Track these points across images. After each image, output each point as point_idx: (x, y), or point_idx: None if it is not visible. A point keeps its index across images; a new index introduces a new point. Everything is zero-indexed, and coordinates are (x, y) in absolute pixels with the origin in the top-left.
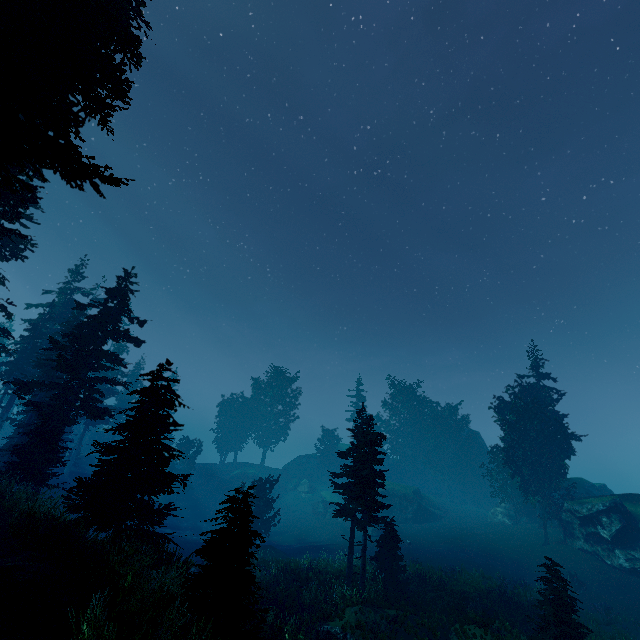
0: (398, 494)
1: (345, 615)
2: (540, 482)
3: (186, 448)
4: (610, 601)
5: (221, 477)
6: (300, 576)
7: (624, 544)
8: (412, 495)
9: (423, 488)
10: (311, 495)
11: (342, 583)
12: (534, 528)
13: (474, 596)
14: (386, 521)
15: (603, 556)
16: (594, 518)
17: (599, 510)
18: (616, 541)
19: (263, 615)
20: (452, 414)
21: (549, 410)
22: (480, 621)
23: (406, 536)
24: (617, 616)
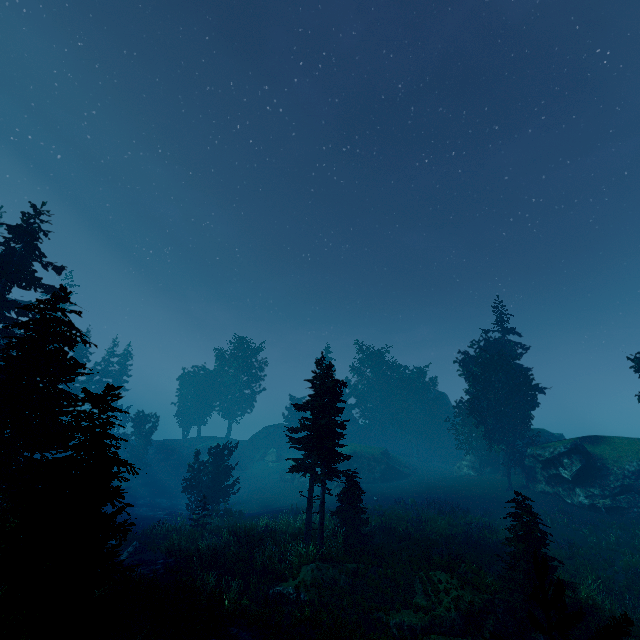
0: (366, 455)
1: (300, 574)
2: (504, 431)
3: (141, 423)
4: (571, 536)
5: (183, 452)
6: (254, 539)
7: (584, 482)
8: (380, 455)
9: (392, 450)
10: (279, 464)
11: (299, 541)
12: (498, 477)
13: (440, 543)
14: (348, 474)
15: (564, 496)
16: (556, 460)
17: (561, 452)
18: (576, 480)
19: (202, 583)
20: (420, 376)
21: (513, 363)
22: (446, 566)
23: (374, 494)
24: (579, 549)
